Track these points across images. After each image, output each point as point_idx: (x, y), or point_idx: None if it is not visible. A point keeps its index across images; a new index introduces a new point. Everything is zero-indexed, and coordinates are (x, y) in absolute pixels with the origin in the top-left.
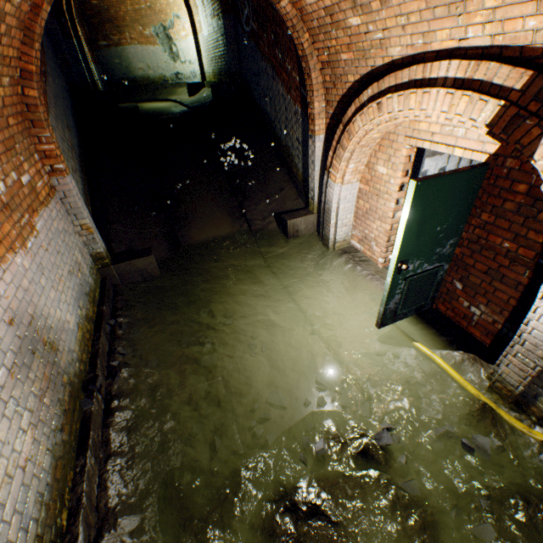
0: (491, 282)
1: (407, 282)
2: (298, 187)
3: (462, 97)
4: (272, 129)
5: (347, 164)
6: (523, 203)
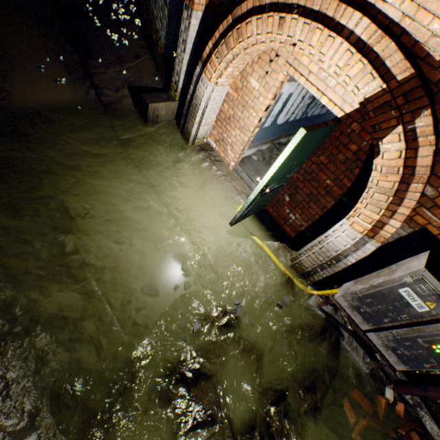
0: (309, 202)
1: (262, 198)
2: (158, 61)
3: (359, 63)
4: None
5: (227, 66)
6: (350, 158)
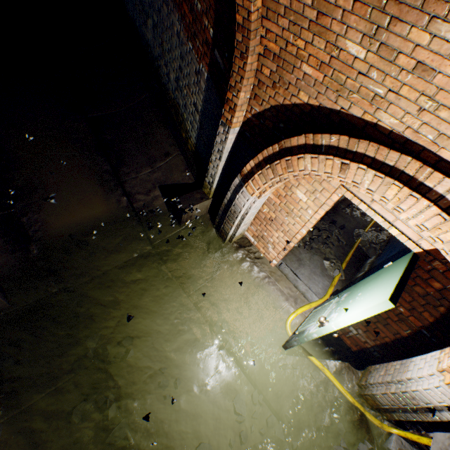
0: (376, 322)
1: None
2: (188, 158)
3: None
4: (153, 66)
5: (271, 185)
6: (431, 294)
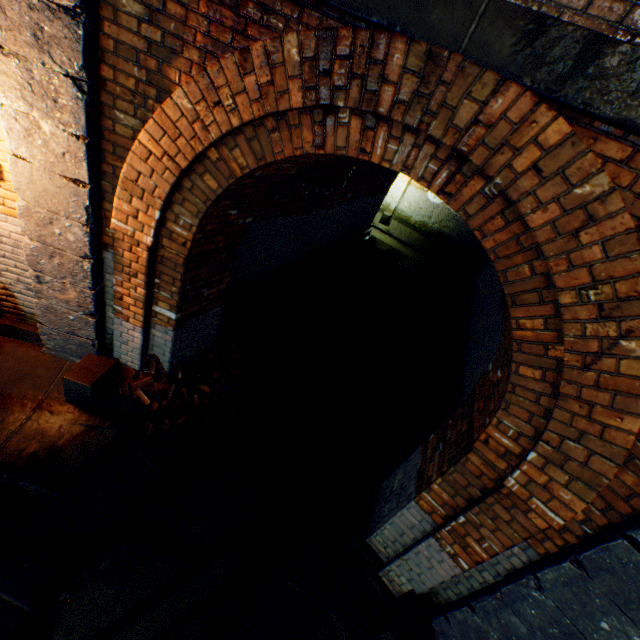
0: None
1: None
2: None
3: None
4: None
5: None
6: None
